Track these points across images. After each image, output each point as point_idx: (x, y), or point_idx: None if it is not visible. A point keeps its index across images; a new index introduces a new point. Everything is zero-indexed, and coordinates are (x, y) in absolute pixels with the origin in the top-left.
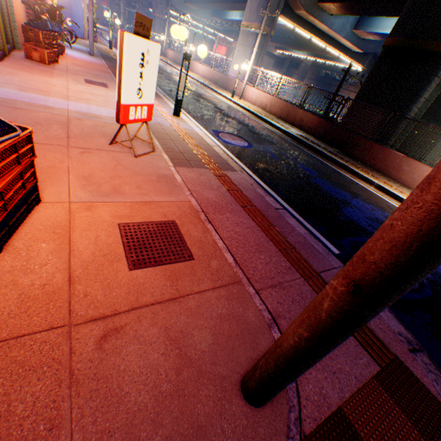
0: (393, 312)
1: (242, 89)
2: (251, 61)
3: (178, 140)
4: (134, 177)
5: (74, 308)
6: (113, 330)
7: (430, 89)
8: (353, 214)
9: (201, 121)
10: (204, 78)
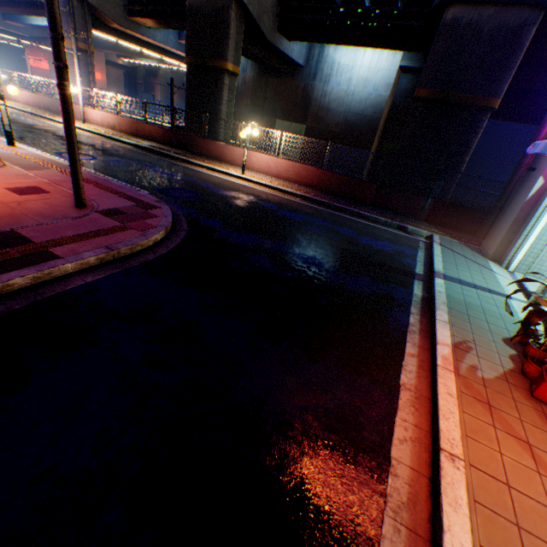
0: (168, 203)
1: (82, 113)
2: (79, 83)
3: (23, 159)
4: (1, 176)
5: (3, 202)
6: (23, 204)
7: (226, 94)
8: (173, 181)
9: (41, 148)
10: (30, 106)
